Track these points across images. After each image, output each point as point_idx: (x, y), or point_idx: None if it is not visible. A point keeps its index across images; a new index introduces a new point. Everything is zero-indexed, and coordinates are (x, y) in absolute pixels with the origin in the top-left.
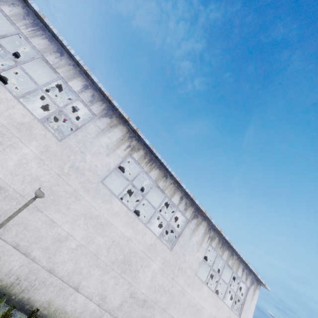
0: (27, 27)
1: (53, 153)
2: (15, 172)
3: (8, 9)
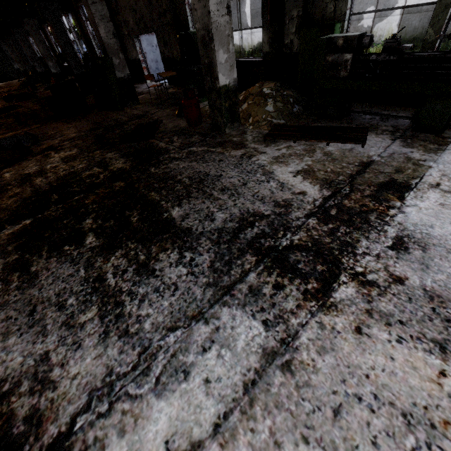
0: None
1: None
2: (254, 1)
3: None
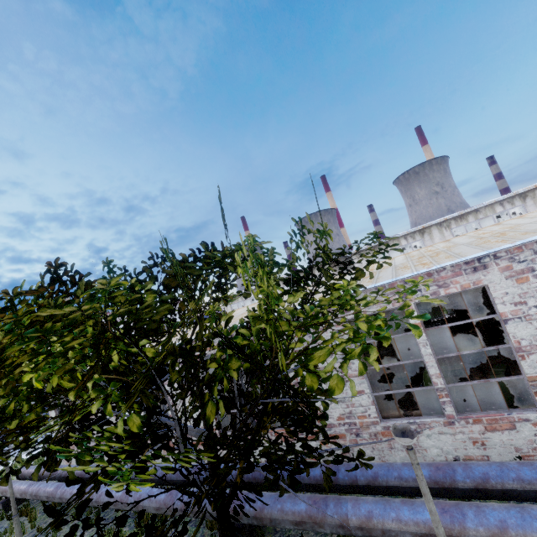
0: (462, 221)
1: None
2: None
3: (452, 226)
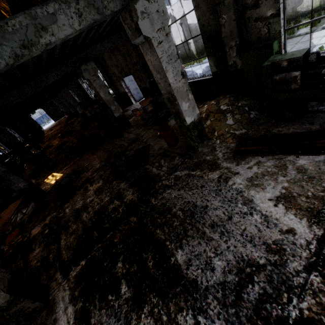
0: None
1: (189, 1)
2: (192, 20)
3: None
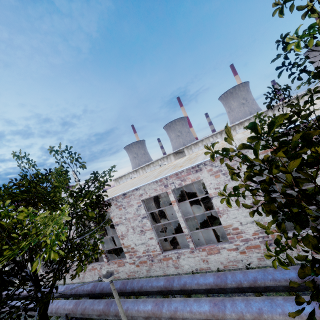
0: (241, 126)
1: None
2: None
3: (237, 129)
